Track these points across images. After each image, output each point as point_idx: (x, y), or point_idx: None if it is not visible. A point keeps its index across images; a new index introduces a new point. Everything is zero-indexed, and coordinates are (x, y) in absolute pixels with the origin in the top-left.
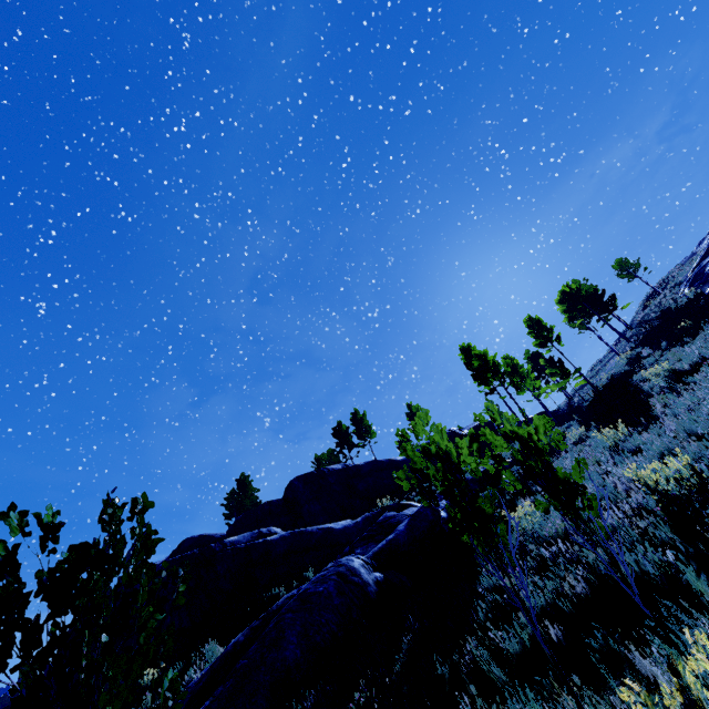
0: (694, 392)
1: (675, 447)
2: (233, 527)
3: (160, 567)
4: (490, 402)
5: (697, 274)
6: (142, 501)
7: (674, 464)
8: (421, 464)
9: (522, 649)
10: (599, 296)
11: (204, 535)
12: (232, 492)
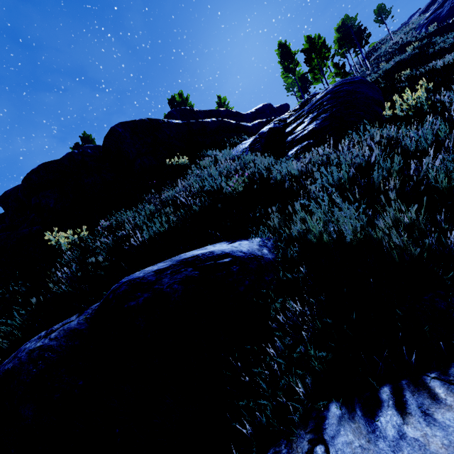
0: None
1: None
2: None
3: (114, 126)
4: None
5: (434, 18)
6: None
7: None
8: None
9: None
10: (361, 32)
11: (99, 146)
12: (77, 146)
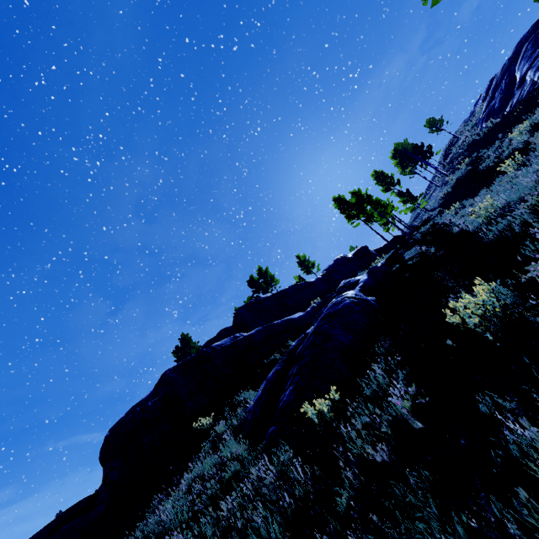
0: None
1: None
2: None
3: (168, 373)
4: None
5: (489, 111)
6: None
7: None
8: None
9: None
10: (420, 148)
11: None
12: (177, 348)
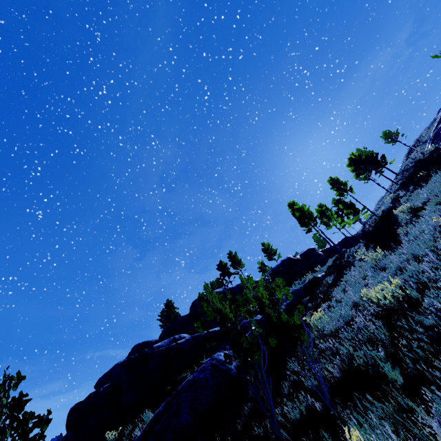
0: (421, 224)
1: (403, 266)
2: (161, 335)
3: (116, 367)
4: (240, 276)
5: (435, 134)
6: (17, 377)
7: (388, 287)
8: (211, 316)
9: (301, 417)
10: (374, 157)
11: (145, 342)
12: (162, 311)
